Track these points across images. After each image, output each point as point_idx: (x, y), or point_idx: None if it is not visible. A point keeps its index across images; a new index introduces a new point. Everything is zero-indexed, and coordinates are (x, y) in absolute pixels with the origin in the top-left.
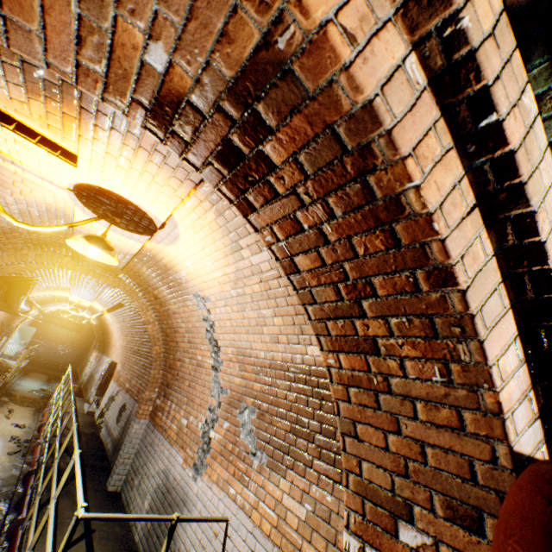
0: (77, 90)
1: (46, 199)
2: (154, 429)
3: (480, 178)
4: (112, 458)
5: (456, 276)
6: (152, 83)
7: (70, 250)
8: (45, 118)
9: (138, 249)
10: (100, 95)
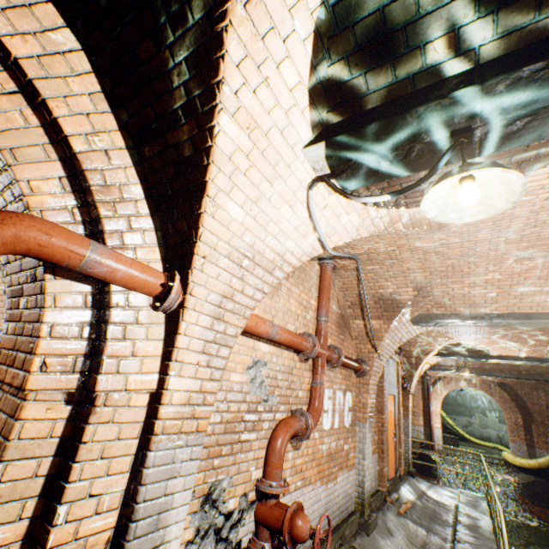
0: None
1: None
2: None
3: (18, 76)
4: None
5: None
6: None
7: None
8: None
9: None
10: None
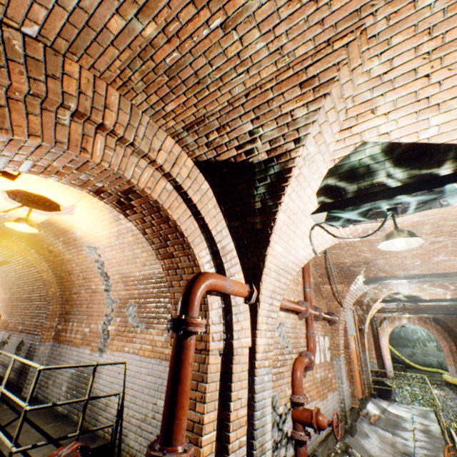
0: None
1: None
2: (60, 344)
3: (192, 208)
4: (19, 381)
5: (184, 234)
6: (96, 187)
7: None
8: None
9: (43, 220)
10: (75, 187)
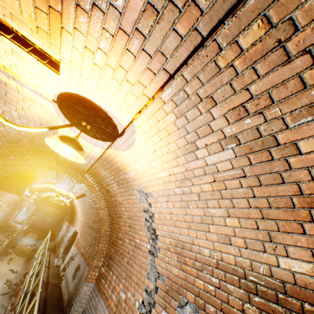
0: None
1: (39, 114)
2: (98, 293)
3: None
4: (66, 309)
5: None
6: None
7: (55, 157)
8: (33, 18)
9: (100, 154)
10: None
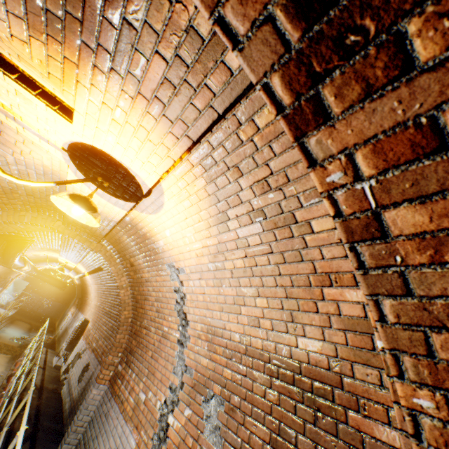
0: (80, 26)
1: (43, 161)
2: (111, 397)
3: None
4: (67, 421)
5: None
6: None
7: (62, 215)
8: (45, 64)
9: (121, 216)
10: None
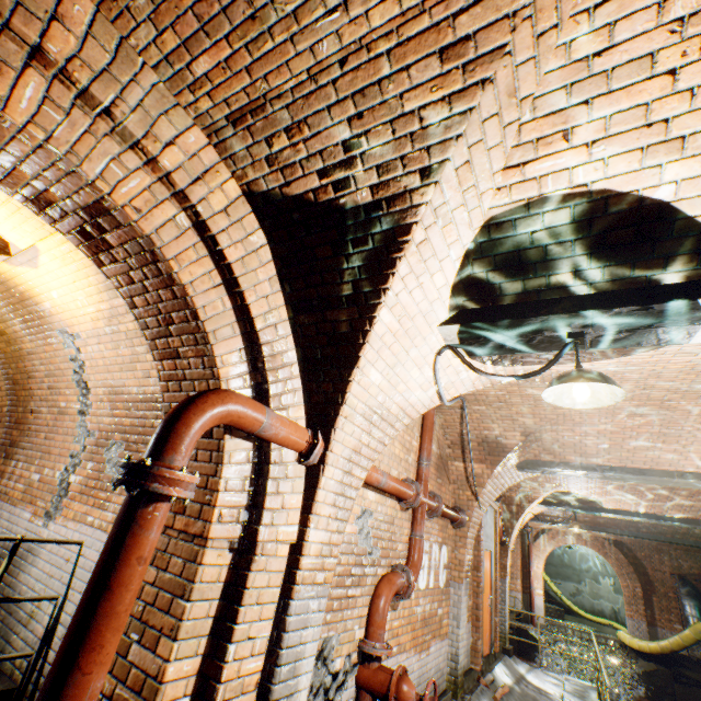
0: None
1: None
2: None
3: (224, 272)
4: None
5: (199, 314)
6: (34, 191)
7: None
8: None
9: None
10: None
